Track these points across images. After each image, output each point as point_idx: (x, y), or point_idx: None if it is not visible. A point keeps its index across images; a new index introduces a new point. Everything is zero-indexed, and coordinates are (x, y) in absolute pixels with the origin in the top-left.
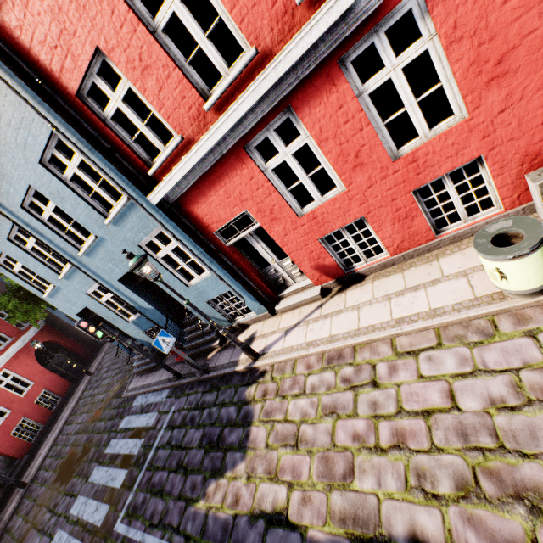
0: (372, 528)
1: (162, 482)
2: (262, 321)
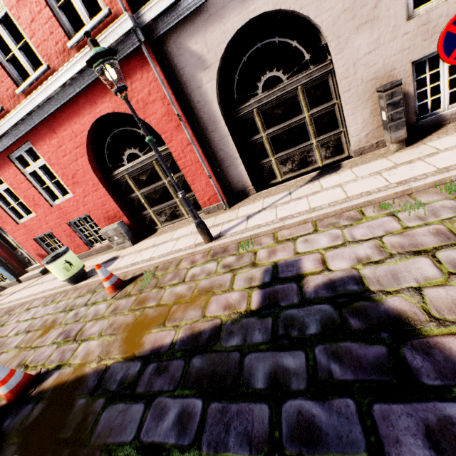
0: None
1: None
2: (14, 285)
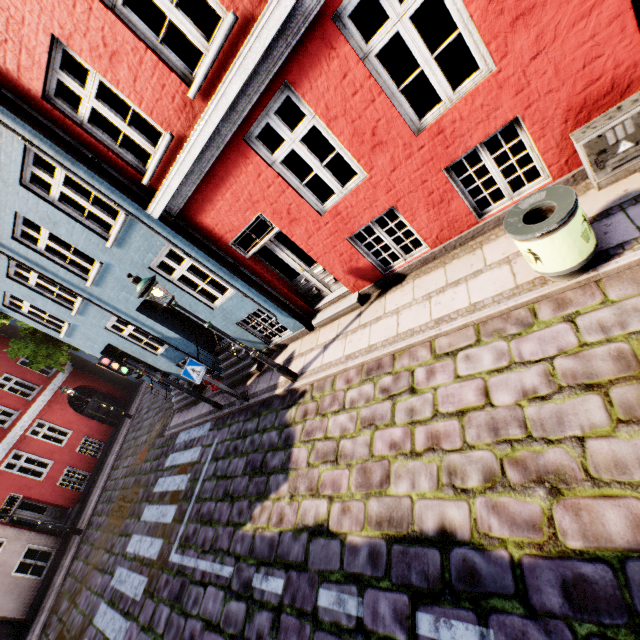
0: (405, 526)
1: (210, 512)
2: (300, 338)
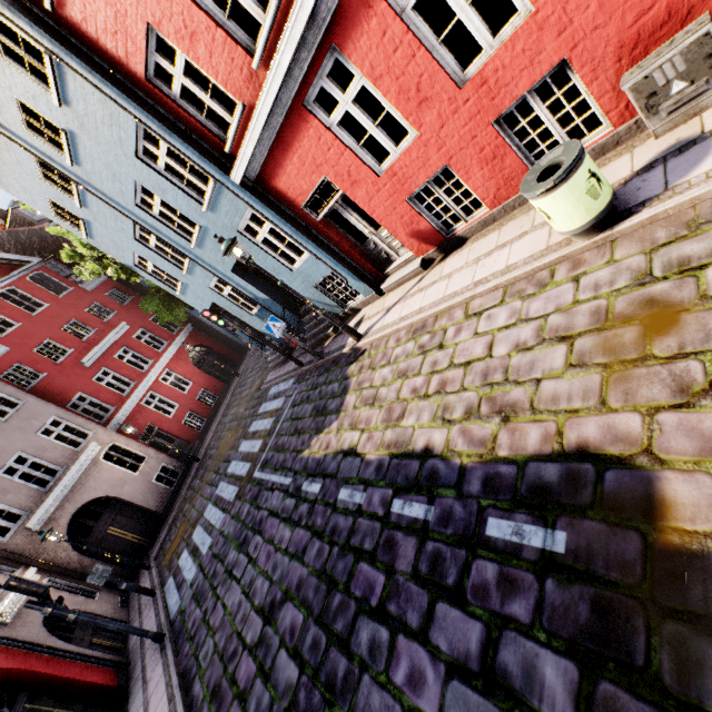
0: (404, 447)
1: (284, 443)
2: (371, 303)
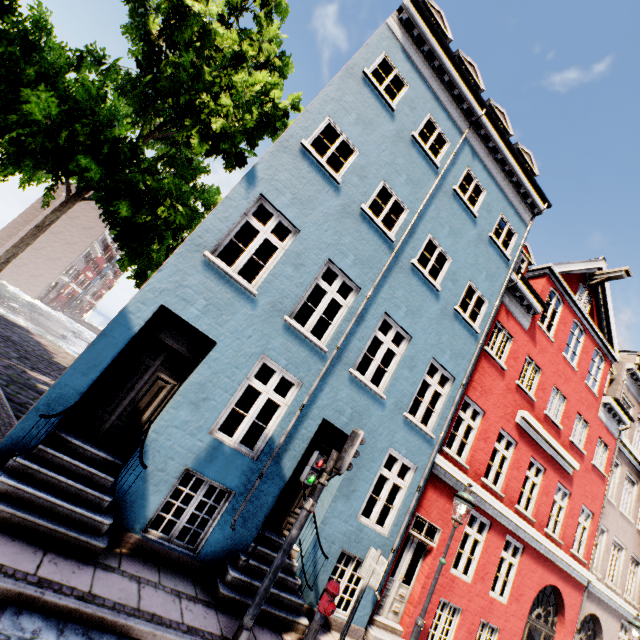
0: None
1: None
2: (348, 635)
